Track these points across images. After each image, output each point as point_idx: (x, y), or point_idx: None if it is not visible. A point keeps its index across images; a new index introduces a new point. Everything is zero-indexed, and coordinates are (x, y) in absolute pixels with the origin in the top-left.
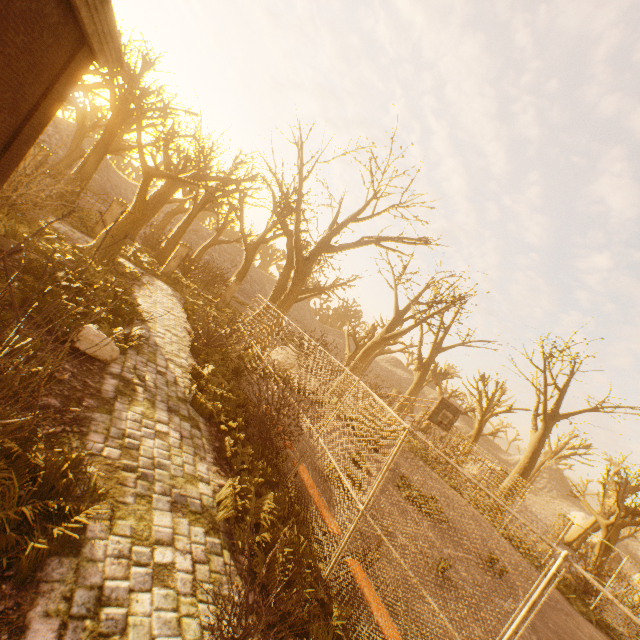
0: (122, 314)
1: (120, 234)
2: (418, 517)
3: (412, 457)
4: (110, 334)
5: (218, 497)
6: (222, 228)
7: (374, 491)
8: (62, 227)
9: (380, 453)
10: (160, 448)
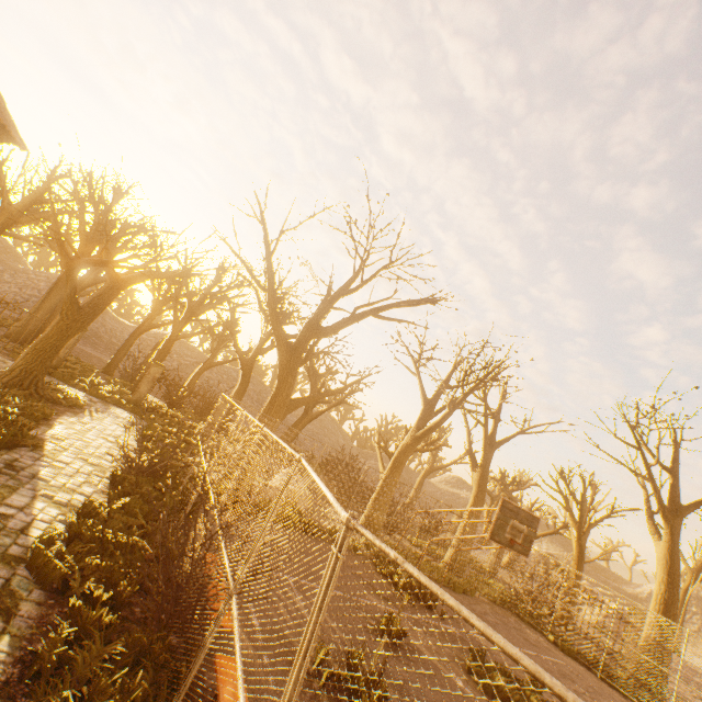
0: None
1: (46, 348)
2: None
3: (494, 610)
4: None
5: None
6: (217, 348)
7: None
8: None
9: (437, 611)
10: None
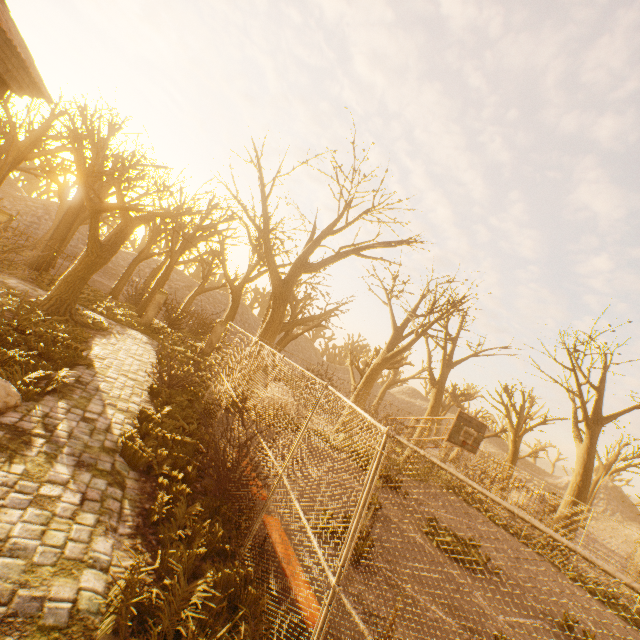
0: (55, 358)
1: (75, 281)
2: (457, 572)
3: (443, 493)
4: (21, 378)
5: (113, 592)
6: (208, 275)
7: (348, 549)
8: (21, 286)
9: (401, 492)
10: (30, 521)
